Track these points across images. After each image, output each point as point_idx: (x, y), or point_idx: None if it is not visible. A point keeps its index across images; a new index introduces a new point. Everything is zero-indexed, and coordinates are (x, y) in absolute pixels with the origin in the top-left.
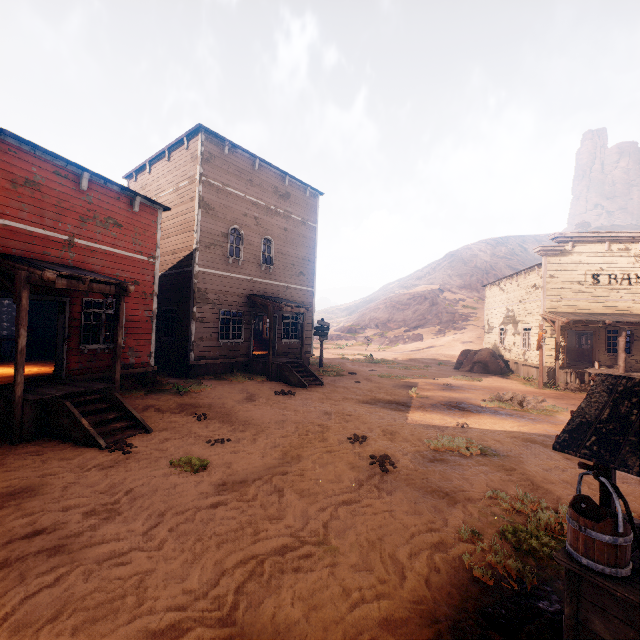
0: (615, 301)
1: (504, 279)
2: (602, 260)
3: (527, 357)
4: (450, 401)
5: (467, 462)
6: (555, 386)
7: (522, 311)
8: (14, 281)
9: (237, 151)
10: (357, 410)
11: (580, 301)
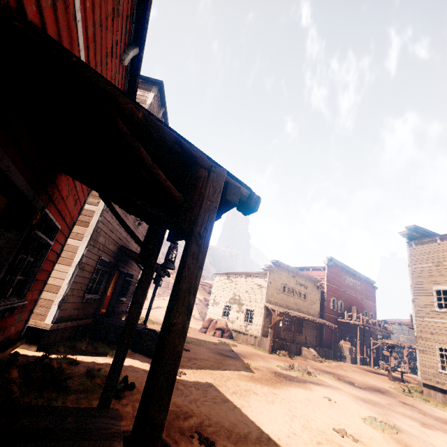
0: (289, 302)
1: (235, 274)
2: (287, 279)
3: (248, 329)
4: (273, 371)
5: (412, 442)
6: (273, 352)
7: (248, 298)
8: (192, 175)
9: (162, 119)
10: (264, 392)
11: (278, 299)
